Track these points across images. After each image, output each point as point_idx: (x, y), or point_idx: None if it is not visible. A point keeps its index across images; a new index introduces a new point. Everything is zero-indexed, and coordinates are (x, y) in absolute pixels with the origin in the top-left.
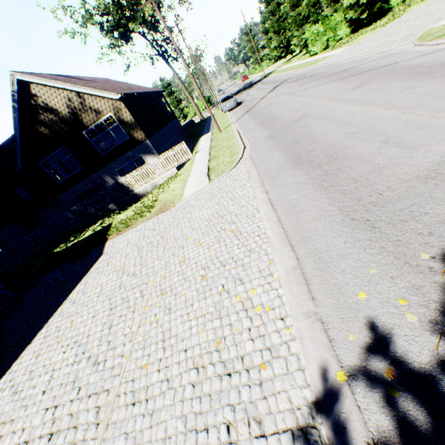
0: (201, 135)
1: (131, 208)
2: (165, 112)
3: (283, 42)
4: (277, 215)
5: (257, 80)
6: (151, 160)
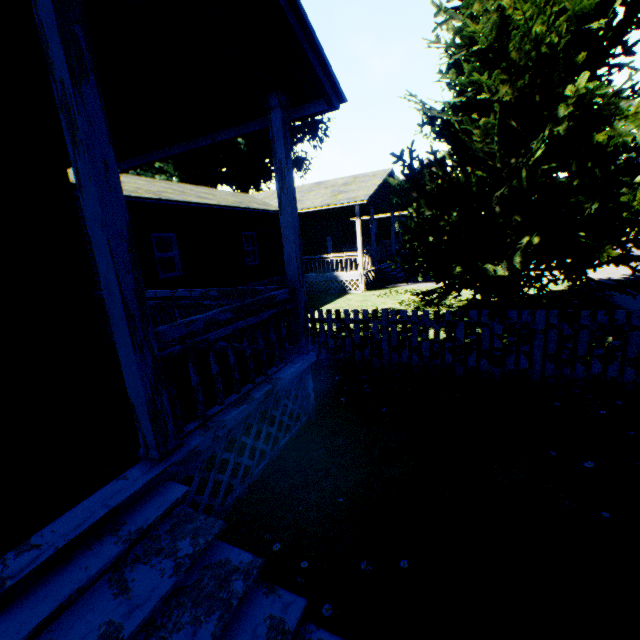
0: None
1: None
2: None
3: None
4: None
5: None
6: None
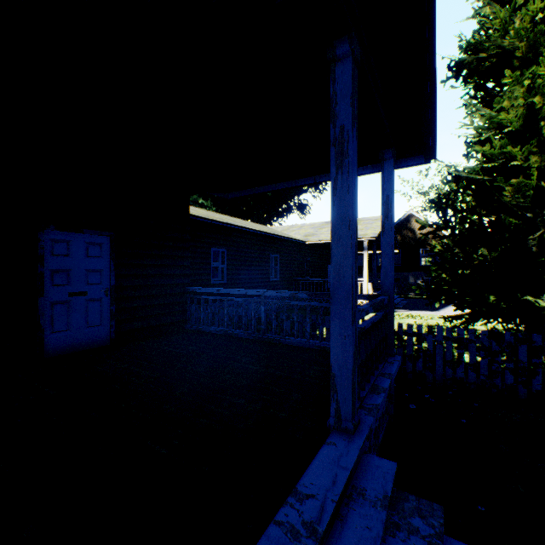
0: None
1: None
2: None
3: None
4: None
5: None
6: None
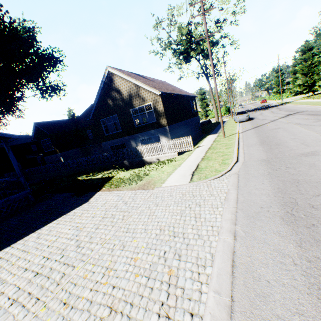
0: (209, 134)
1: (132, 170)
2: (191, 110)
3: (308, 82)
4: (231, 293)
5: (273, 105)
6: (165, 140)
